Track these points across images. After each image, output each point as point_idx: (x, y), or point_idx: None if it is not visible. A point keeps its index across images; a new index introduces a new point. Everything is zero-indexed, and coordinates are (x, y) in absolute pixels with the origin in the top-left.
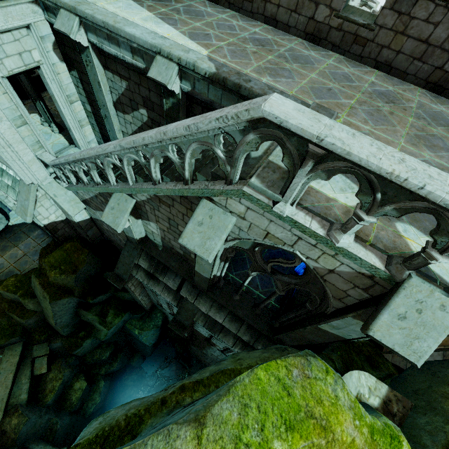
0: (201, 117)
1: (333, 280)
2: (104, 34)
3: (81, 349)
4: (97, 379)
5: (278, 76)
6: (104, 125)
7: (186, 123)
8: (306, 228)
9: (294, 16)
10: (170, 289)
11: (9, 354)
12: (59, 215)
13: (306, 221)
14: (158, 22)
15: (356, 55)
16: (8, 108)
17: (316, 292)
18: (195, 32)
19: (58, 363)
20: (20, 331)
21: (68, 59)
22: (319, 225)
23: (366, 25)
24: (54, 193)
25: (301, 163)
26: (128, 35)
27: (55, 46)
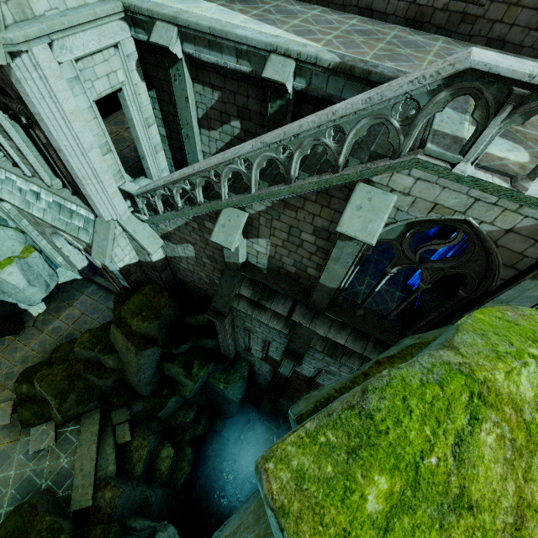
0: (380, 88)
1: (509, 243)
2: (205, 42)
3: (164, 410)
4: (183, 447)
5: (397, 61)
6: (184, 148)
7: (364, 97)
8: (490, 184)
9: (392, 3)
10: (279, 316)
11: (87, 423)
12: (133, 256)
13: (488, 178)
14: (258, 23)
15: (464, 34)
16: (97, 134)
17: (476, 270)
18: (298, 29)
19: (140, 429)
20: (98, 395)
21: (146, 79)
22: (501, 180)
23: (476, 1)
24: (133, 229)
25: (496, 112)
26: (239, 37)
27: (137, 65)
